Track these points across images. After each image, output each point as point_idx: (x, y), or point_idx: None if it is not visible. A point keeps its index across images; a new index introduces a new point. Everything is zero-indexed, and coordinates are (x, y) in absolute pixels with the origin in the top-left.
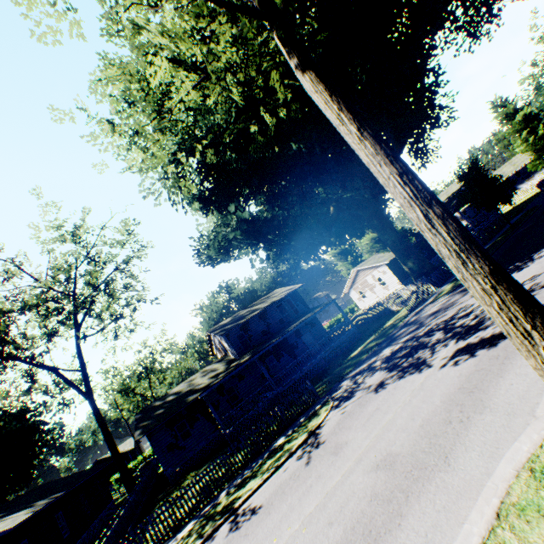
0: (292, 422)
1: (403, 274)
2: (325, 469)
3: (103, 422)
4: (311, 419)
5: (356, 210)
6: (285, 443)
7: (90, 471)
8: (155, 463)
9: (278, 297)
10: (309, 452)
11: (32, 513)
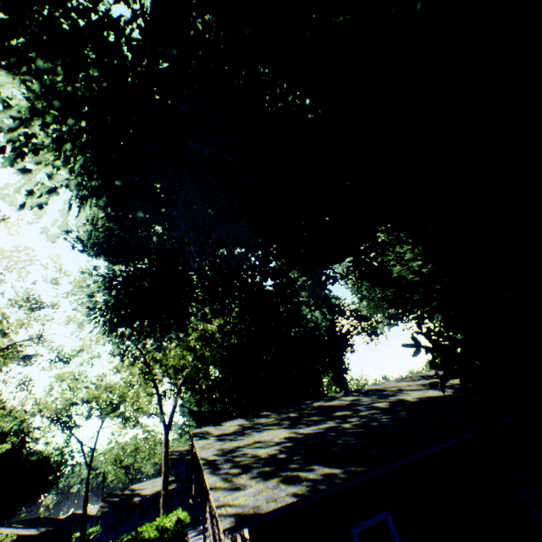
0: None
1: None
2: None
3: (88, 489)
4: None
5: None
6: None
7: (67, 520)
8: None
9: None
10: None
11: (40, 532)
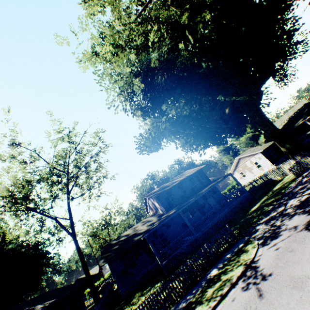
0: (219, 257)
1: (273, 159)
2: (296, 305)
3: (81, 253)
4: (240, 254)
5: (242, 113)
6: (220, 274)
7: (72, 285)
8: (112, 283)
9: (189, 173)
10: (256, 284)
11: None
